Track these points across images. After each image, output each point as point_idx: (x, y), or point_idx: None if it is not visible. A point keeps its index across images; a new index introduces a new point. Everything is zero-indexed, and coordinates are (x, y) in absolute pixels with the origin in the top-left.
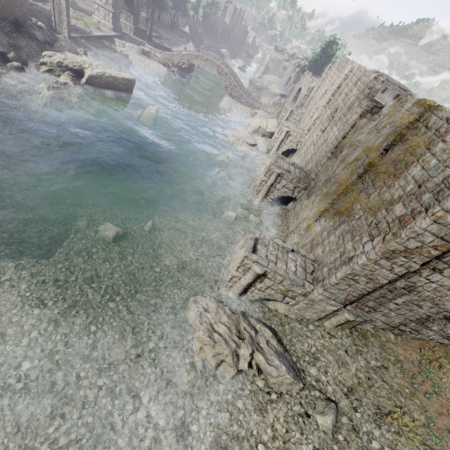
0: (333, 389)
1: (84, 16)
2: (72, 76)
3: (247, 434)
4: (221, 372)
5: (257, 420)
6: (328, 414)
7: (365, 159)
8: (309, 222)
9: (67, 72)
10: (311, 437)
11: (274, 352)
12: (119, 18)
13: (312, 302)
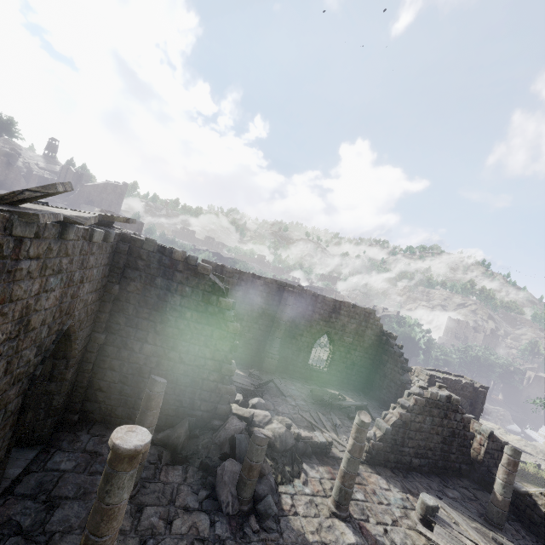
0: None
1: None
2: None
3: None
4: None
5: None
6: None
7: None
8: None
9: None
10: None
11: None
12: None
13: None
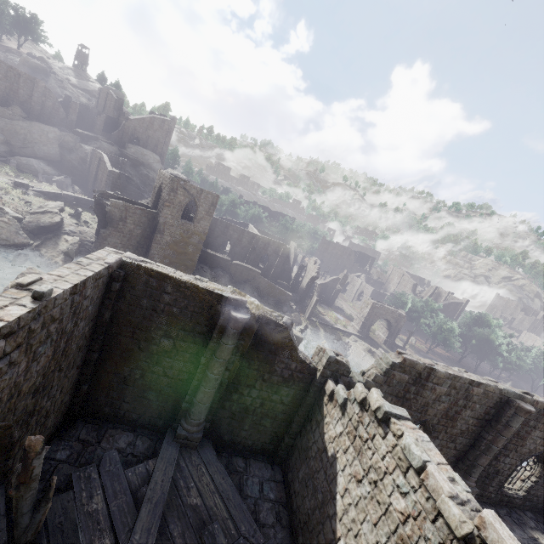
0: None
1: (346, 320)
2: None
3: None
4: None
5: None
6: None
7: None
8: None
9: None
10: None
11: None
12: (369, 327)
13: None
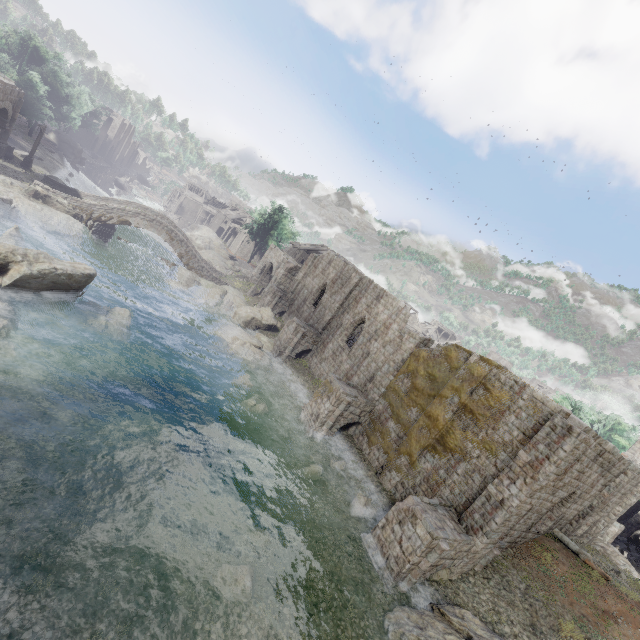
0: (527, 636)
1: None
2: None
3: None
4: None
5: None
6: None
7: (453, 397)
8: (412, 459)
9: None
10: None
11: (489, 632)
12: None
13: (475, 554)
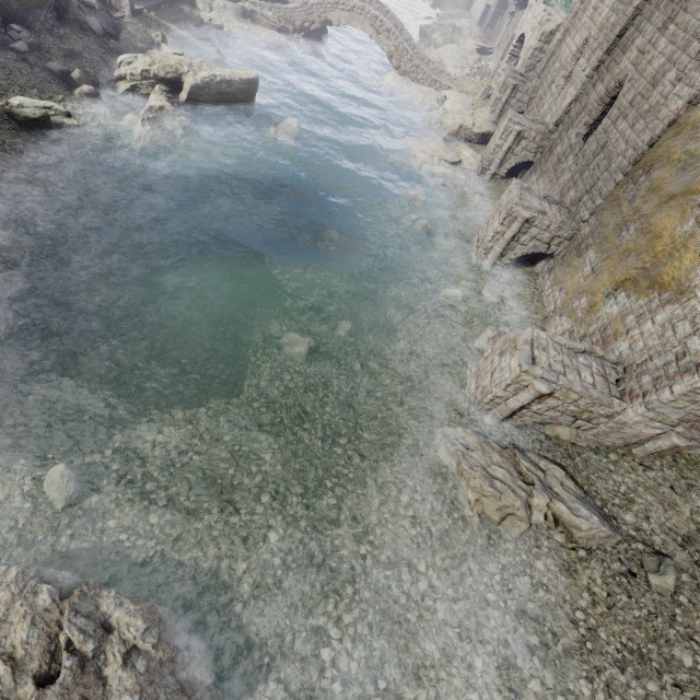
0: (662, 540)
1: None
2: (166, 93)
3: (558, 601)
4: (505, 527)
5: (567, 583)
6: (668, 573)
7: None
8: (593, 299)
9: (159, 87)
10: (642, 600)
11: (575, 498)
12: None
13: (621, 425)
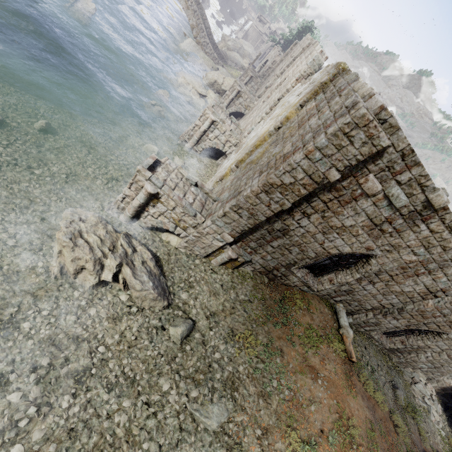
0: (197, 312)
1: None
2: None
3: (90, 337)
4: (80, 280)
5: (107, 327)
6: (181, 326)
7: (285, 114)
8: (225, 170)
9: None
10: (159, 346)
11: (147, 271)
12: None
13: (201, 235)
